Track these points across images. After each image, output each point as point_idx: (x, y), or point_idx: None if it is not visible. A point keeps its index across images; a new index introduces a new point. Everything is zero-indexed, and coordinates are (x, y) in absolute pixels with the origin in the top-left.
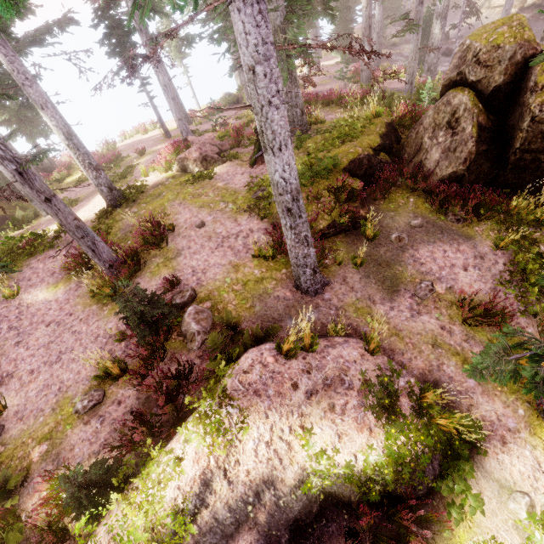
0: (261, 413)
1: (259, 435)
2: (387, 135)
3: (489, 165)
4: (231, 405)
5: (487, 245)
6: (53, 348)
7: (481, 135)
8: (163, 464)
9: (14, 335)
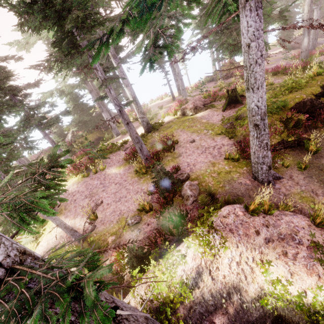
0: (233, 243)
1: (232, 256)
2: None
3: None
4: (216, 233)
5: None
6: (117, 194)
7: None
8: (175, 256)
9: (102, 186)
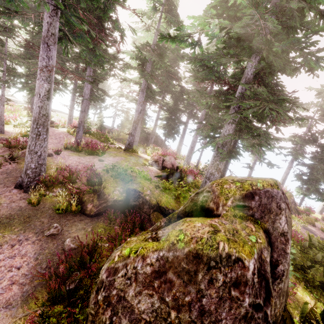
0: None
1: None
2: None
3: None
4: None
5: None
6: None
7: None
8: None
9: (56, 137)
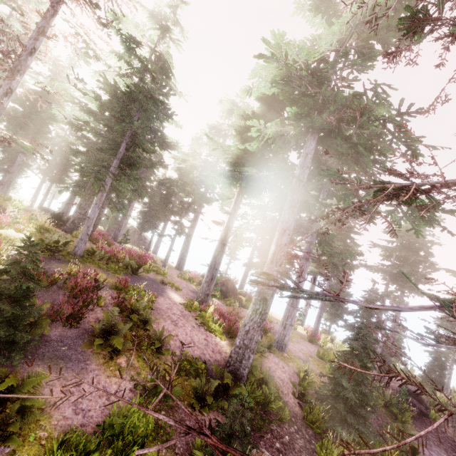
0: None
1: None
2: None
3: None
4: None
5: None
6: None
7: None
8: None
9: None
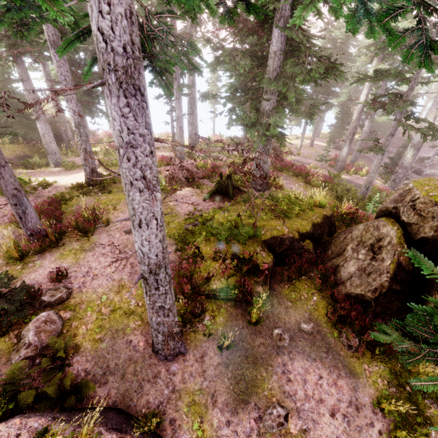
0: None
1: None
2: (321, 225)
3: (399, 305)
4: None
5: (370, 394)
6: None
7: (398, 274)
8: None
9: None
